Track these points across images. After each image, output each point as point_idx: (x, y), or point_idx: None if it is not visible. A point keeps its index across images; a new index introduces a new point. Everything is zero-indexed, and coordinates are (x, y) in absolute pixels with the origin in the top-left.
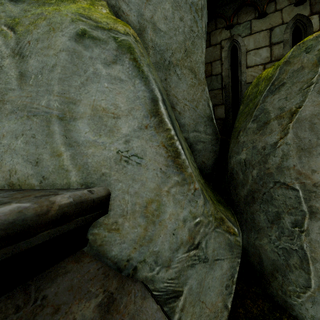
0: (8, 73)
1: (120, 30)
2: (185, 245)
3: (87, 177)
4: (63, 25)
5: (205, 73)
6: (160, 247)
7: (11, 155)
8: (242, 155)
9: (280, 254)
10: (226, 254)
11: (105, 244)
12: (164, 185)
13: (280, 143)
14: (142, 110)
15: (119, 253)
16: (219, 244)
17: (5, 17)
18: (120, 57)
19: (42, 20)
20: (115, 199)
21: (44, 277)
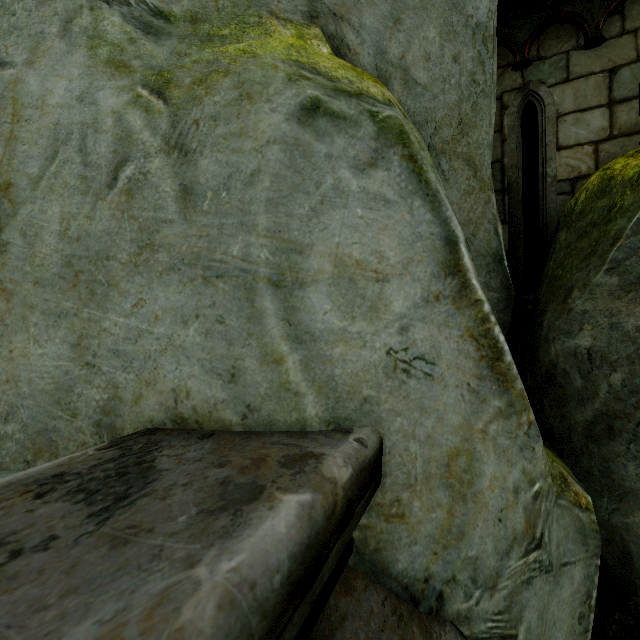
0: (159, 188)
1: (376, 96)
2: (521, 541)
3: (336, 406)
4: (270, 89)
5: None
6: (479, 548)
7: (176, 359)
8: (582, 339)
9: None
10: (577, 552)
11: (383, 548)
12: (477, 418)
13: None
14: (428, 263)
15: (409, 566)
16: (565, 531)
17: (142, 69)
18: (384, 153)
19: (220, 75)
20: (391, 451)
21: (317, 636)
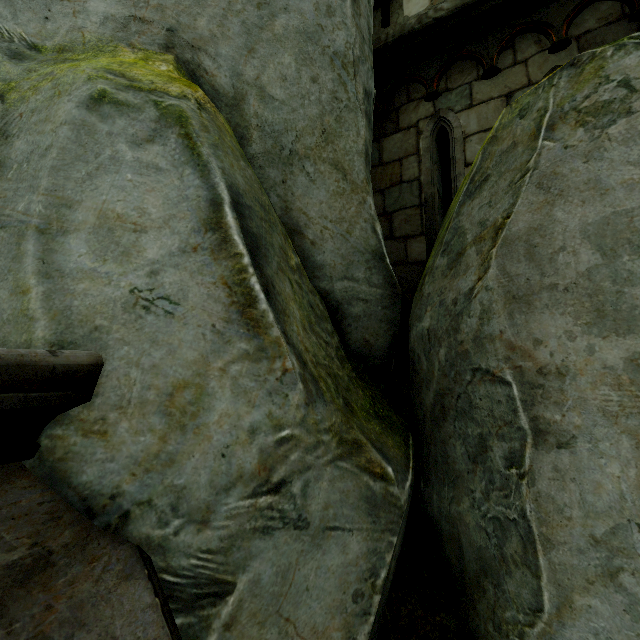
0: None
1: (172, 92)
2: (248, 481)
3: (65, 331)
4: (74, 86)
5: (390, 179)
6: (190, 478)
7: None
8: (425, 320)
9: (489, 532)
10: (358, 520)
11: (71, 459)
12: (217, 356)
13: (477, 288)
14: (190, 220)
15: (96, 480)
16: (343, 495)
17: None
18: (162, 132)
19: (48, 81)
20: (110, 375)
21: None
